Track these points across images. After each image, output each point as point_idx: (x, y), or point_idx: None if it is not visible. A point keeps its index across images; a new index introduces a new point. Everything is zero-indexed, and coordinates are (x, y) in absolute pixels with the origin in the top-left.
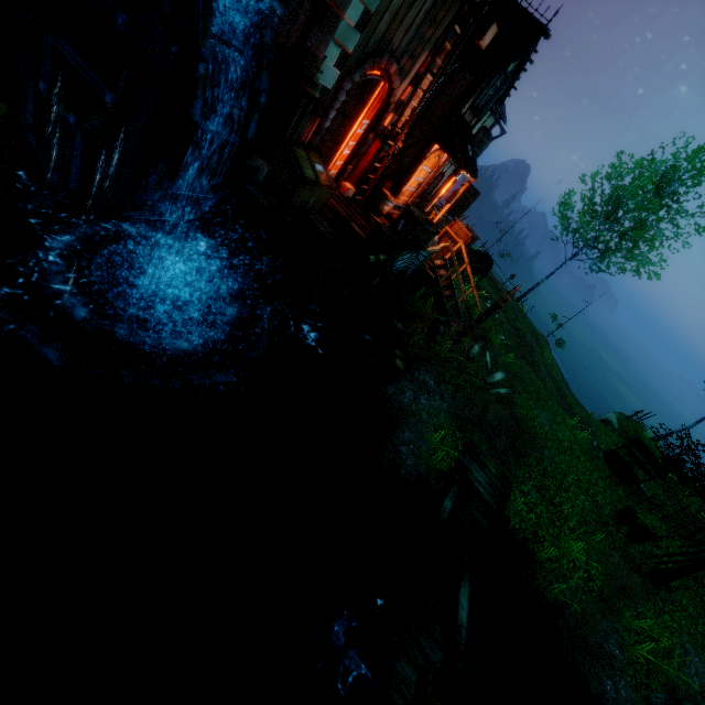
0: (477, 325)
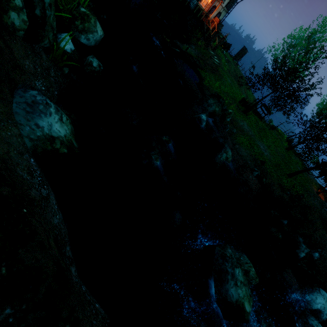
0: (211, 39)
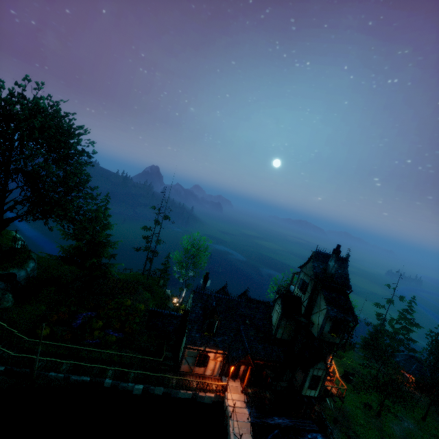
0: None
